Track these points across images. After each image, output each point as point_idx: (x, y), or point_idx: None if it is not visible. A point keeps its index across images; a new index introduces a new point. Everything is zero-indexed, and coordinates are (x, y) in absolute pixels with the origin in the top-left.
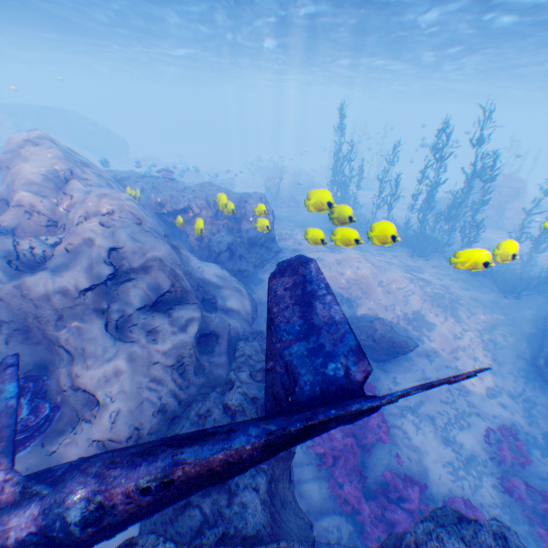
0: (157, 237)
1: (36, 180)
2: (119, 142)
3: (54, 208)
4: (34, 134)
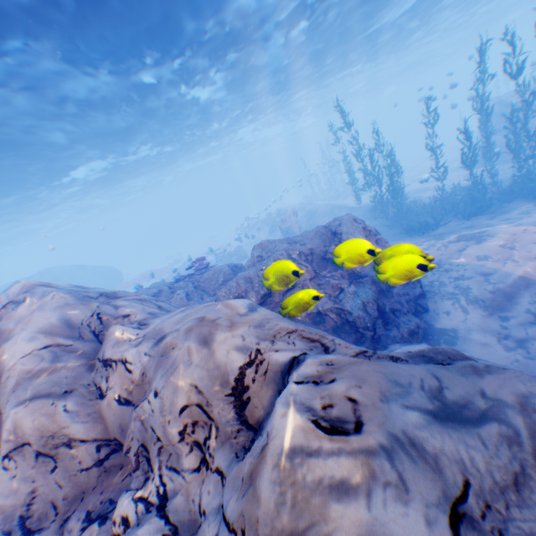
0: (411, 359)
1: (38, 367)
2: (111, 272)
3: (96, 409)
4: (14, 289)
